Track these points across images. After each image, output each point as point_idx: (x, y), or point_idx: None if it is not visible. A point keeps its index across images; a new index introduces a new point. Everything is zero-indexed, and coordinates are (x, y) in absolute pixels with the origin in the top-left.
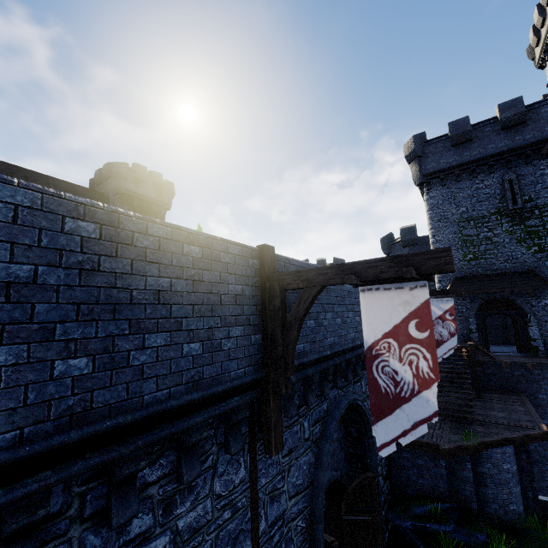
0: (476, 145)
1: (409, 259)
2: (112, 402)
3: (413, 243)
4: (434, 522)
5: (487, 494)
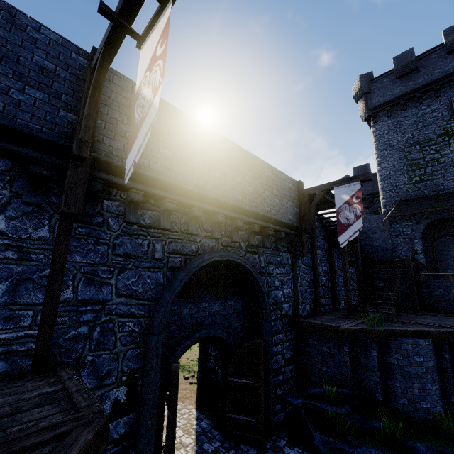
0: (421, 74)
1: None
2: None
3: None
4: (326, 403)
5: (395, 387)
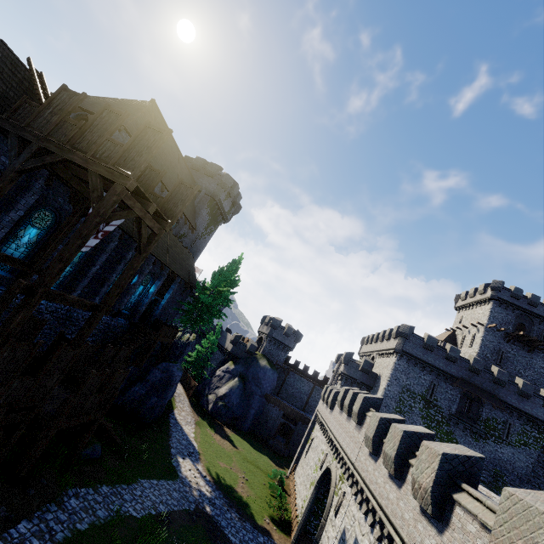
0: (432, 356)
1: None
2: None
3: (367, 373)
4: None
5: None
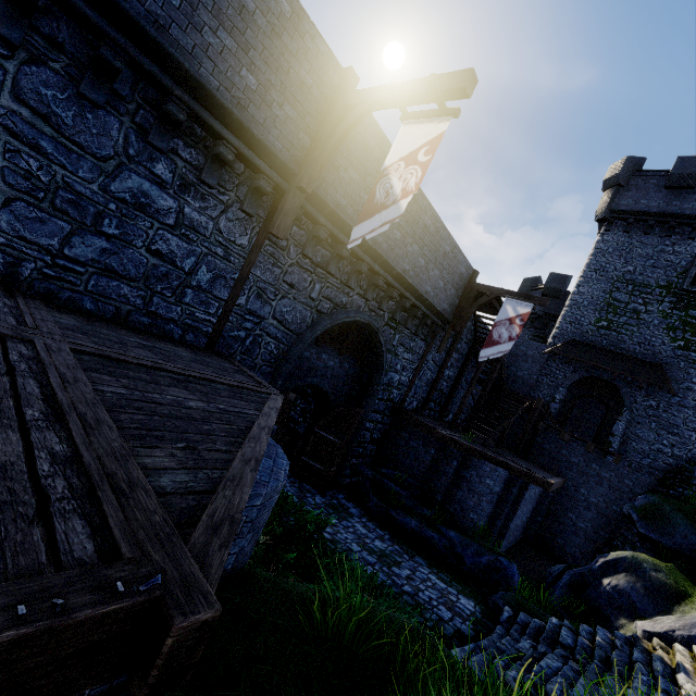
0: (694, 198)
1: (442, 78)
2: (181, 44)
3: (556, 295)
4: (393, 483)
5: (457, 495)
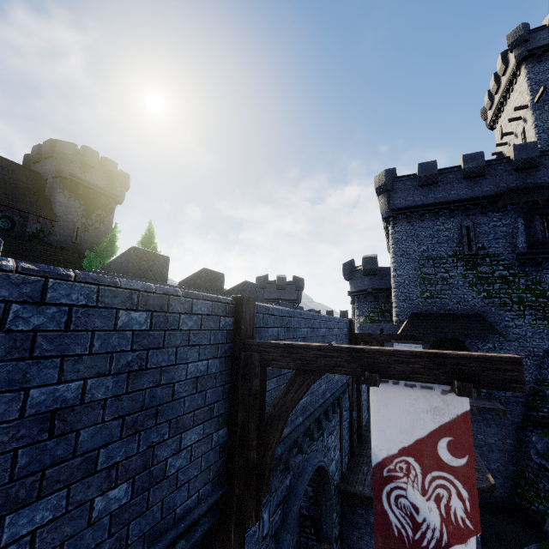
0: (441, 189)
1: (458, 362)
2: None
3: (374, 273)
4: None
5: None
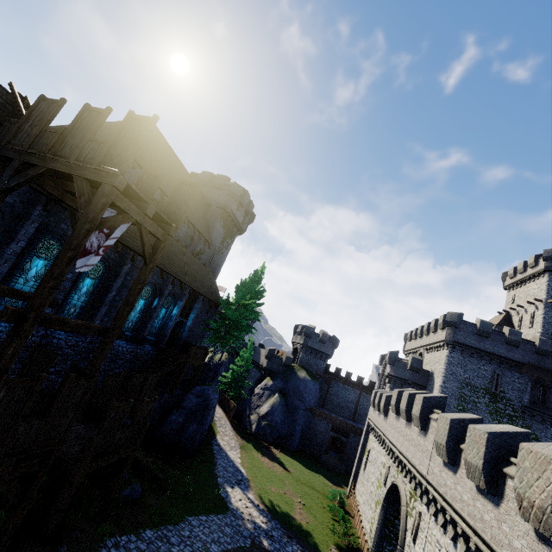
0: (489, 343)
1: None
2: None
3: (417, 371)
4: None
5: None
